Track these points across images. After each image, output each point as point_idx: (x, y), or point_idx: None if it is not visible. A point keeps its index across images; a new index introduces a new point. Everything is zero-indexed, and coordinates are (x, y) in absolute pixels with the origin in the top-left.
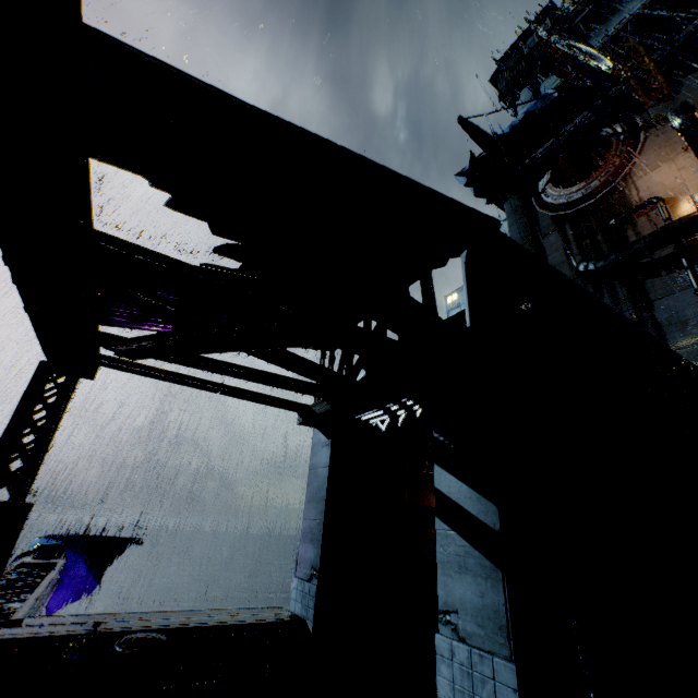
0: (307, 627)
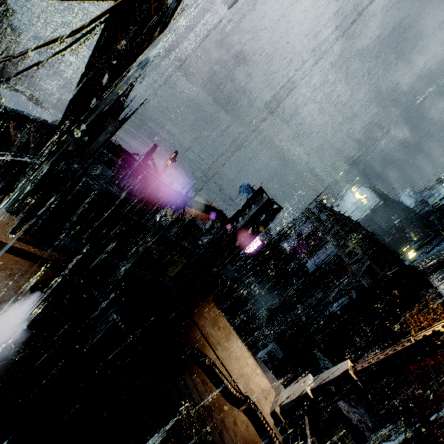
0: (309, 271)
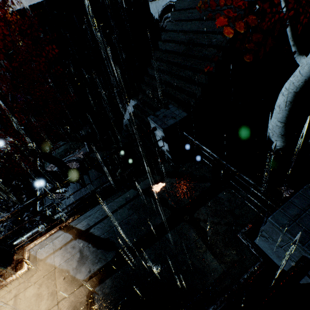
0: None
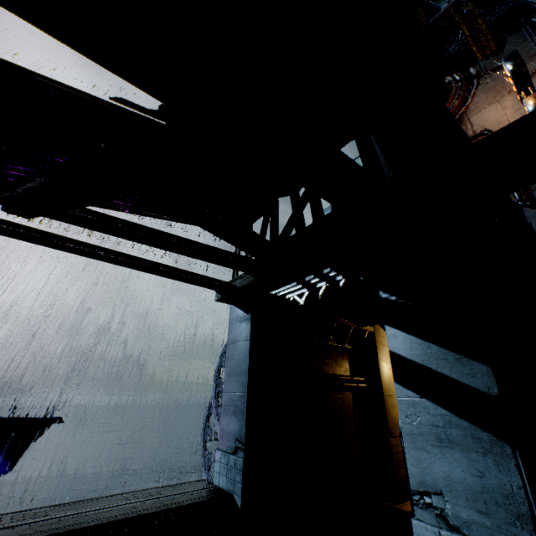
0: (234, 502)
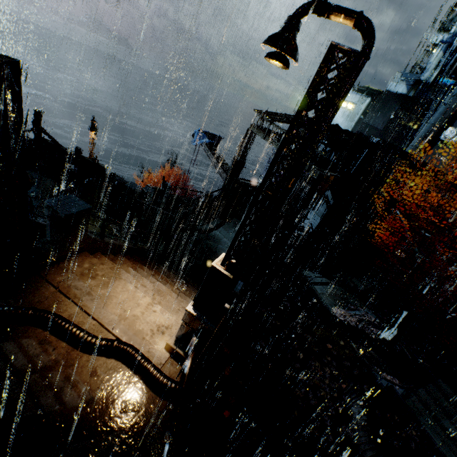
0: None
